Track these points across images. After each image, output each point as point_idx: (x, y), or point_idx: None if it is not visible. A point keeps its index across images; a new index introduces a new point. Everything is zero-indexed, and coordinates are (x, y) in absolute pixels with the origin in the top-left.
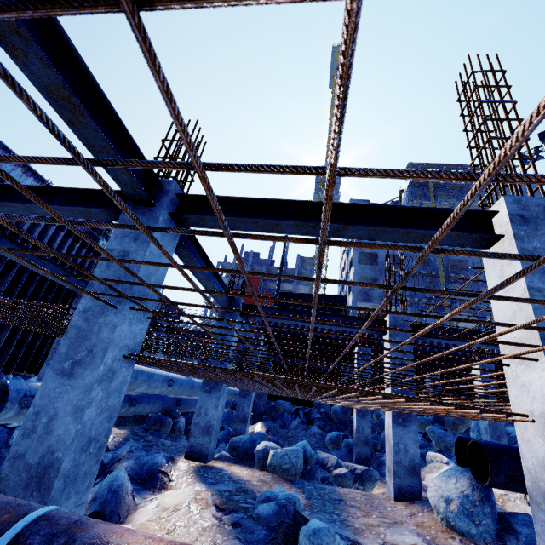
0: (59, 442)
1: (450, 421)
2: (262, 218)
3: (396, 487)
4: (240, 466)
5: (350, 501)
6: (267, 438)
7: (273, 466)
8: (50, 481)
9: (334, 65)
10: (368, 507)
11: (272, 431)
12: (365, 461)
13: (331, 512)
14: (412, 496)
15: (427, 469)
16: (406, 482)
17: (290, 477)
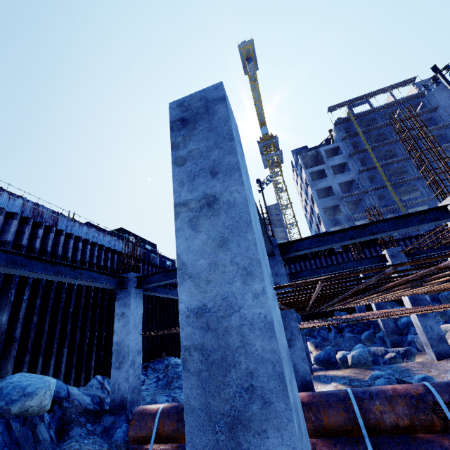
0: (304, 373)
1: (443, 297)
2: (330, 244)
3: (435, 353)
4: (332, 370)
5: (413, 368)
6: (335, 349)
7: (355, 363)
8: (311, 389)
9: (243, 58)
10: (426, 368)
11: (319, 345)
12: (398, 344)
13: (409, 376)
14: (447, 355)
15: (447, 337)
16: (440, 348)
17: (368, 367)
